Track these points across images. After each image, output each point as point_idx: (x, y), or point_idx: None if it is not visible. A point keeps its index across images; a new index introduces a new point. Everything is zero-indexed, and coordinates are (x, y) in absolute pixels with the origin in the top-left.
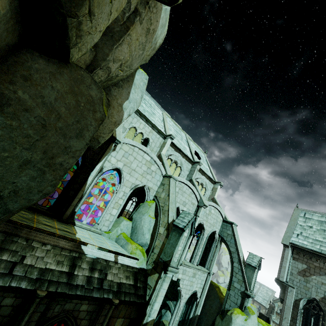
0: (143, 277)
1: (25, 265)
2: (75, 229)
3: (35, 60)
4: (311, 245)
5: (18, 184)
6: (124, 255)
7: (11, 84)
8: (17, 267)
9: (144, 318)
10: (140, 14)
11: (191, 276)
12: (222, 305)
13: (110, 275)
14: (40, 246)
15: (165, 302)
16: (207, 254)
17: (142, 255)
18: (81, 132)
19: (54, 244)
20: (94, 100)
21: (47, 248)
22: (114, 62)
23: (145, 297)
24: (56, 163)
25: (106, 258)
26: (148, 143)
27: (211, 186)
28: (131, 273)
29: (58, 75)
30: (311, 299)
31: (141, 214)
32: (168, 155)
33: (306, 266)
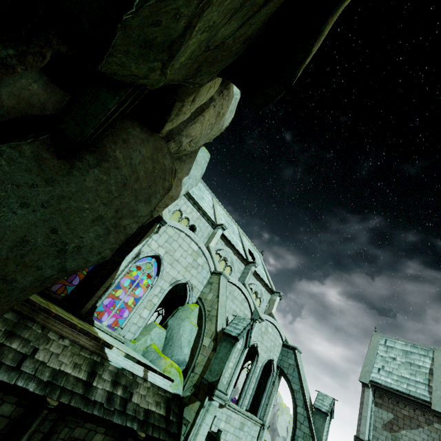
0: (177, 408)
1: (36, 361)
2: (95, 329)
3: (134, 128)
4: (397, 384)
5: (84, 240)
6: (156, 371)
7: (114, 144)
8: (27, 362)
9: None
10: (214, 100)
11: (237, 428)
12: None
13: (137, 396)
14: (57, 339)
15: None
16: (261, 396)
17: (178, 375)
18: (149, 197)
19: (74, 340)
20: (166, 169)
21: (64, 344)
22: (187, 137)
23: (179, 437)
24: (122, 225)
25: (133, 371)
26: (195, 232)
27: (267, 297)
28: (163, 398)
29: (146, 142)
30: None
31: (181, 320)
32: (217, 249)
33: (393, 415)
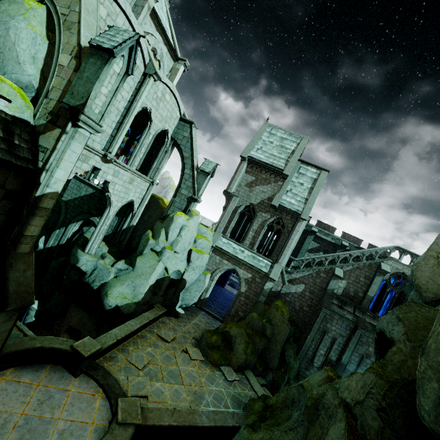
0: (27, 135)
1: None
2: None
3: None
4: (267, 159)
5: None
6: None
7: None
8: None
9: (36, 188)
10: None
11: (126, 182)
12: (164, 213)
13: None
14: None
15: (89, 219)
16: (152, 162)
17: (19, 97)
18: None
19: None
20: None
21: None
22: None
23: (36, 164)
24: None
25: None
26: None
27: (169, 64)
28: None
29: None
30: (249, 205)
31: (7, 16)
32: None
33: (255, 178)
